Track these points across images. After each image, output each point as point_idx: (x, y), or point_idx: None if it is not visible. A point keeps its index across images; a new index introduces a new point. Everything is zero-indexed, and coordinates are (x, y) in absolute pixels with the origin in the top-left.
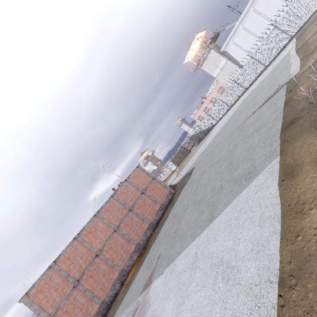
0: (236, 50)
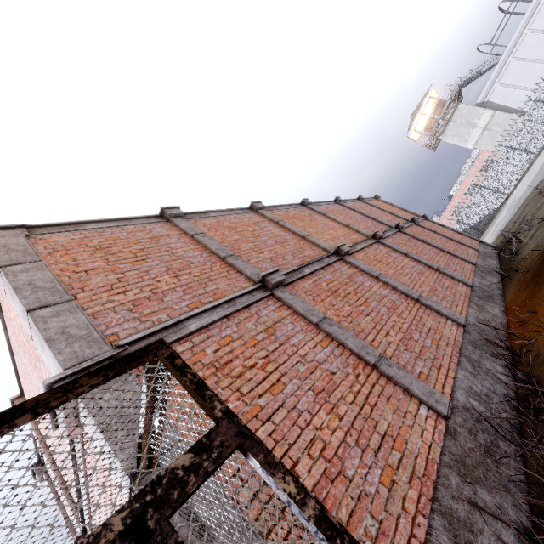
0: (508, 95)
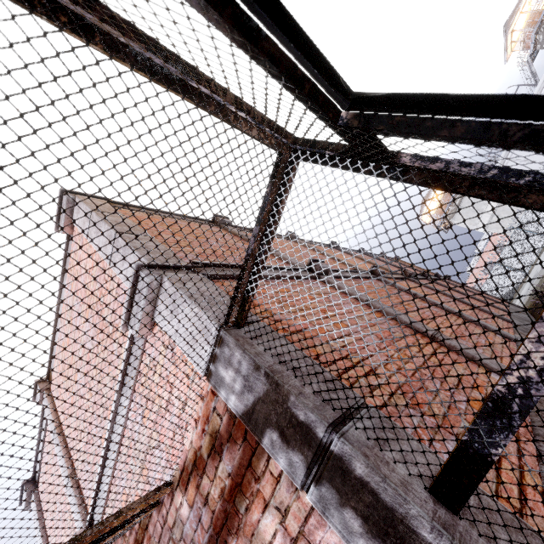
0: None
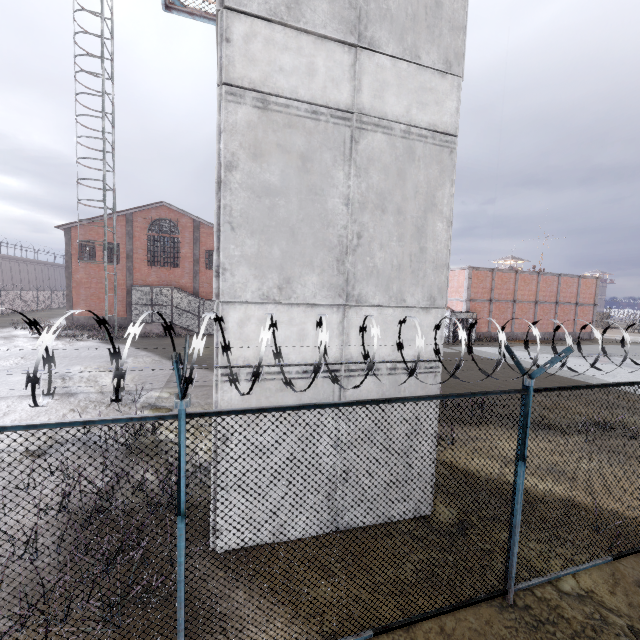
0: None
